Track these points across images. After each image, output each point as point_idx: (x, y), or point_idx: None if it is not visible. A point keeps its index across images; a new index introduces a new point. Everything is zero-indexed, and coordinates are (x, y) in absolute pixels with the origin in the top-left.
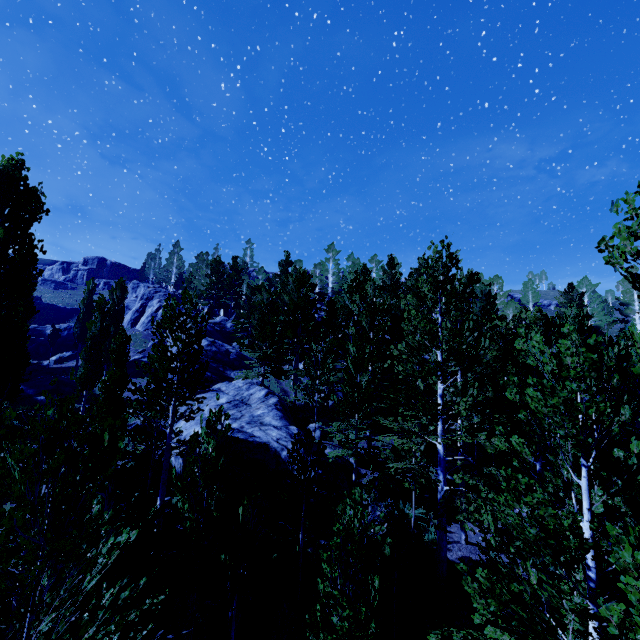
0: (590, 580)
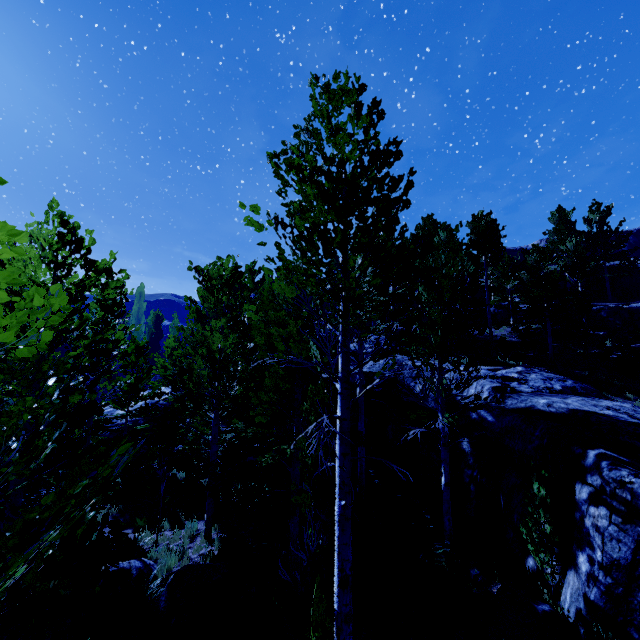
0: None
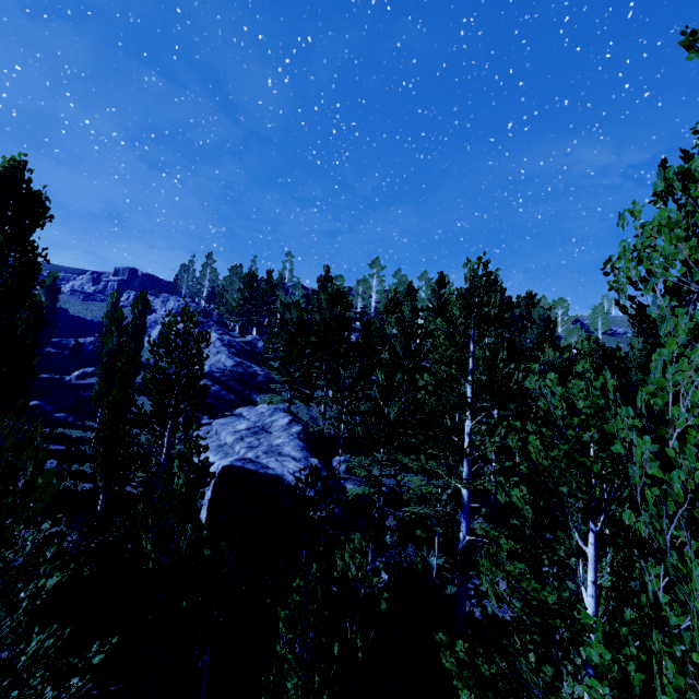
0: (589, 665)
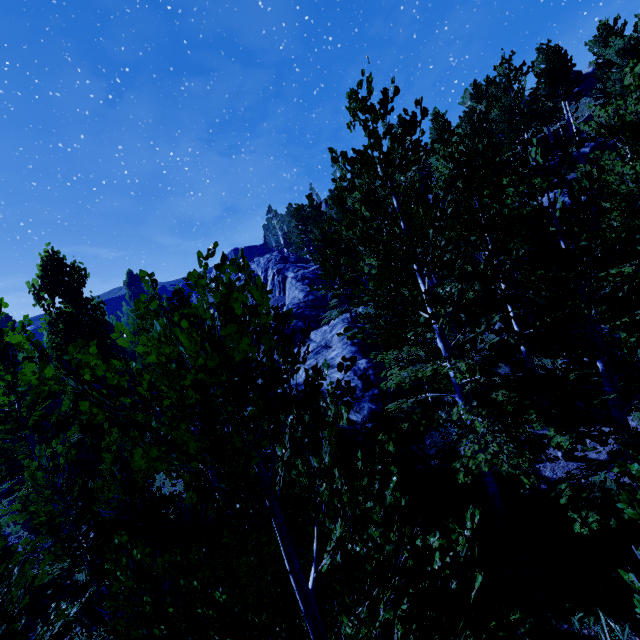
0: None
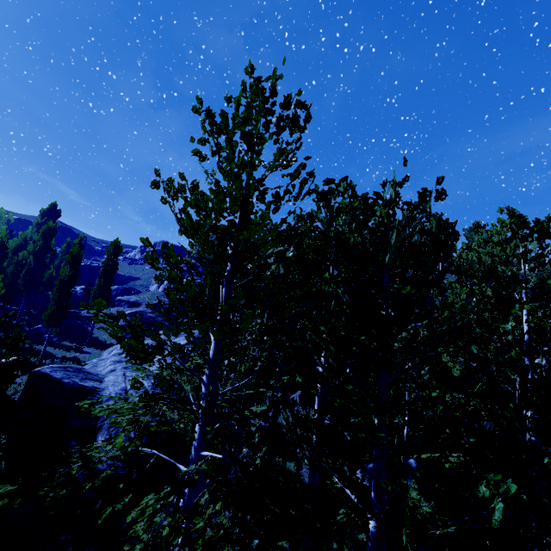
0: None
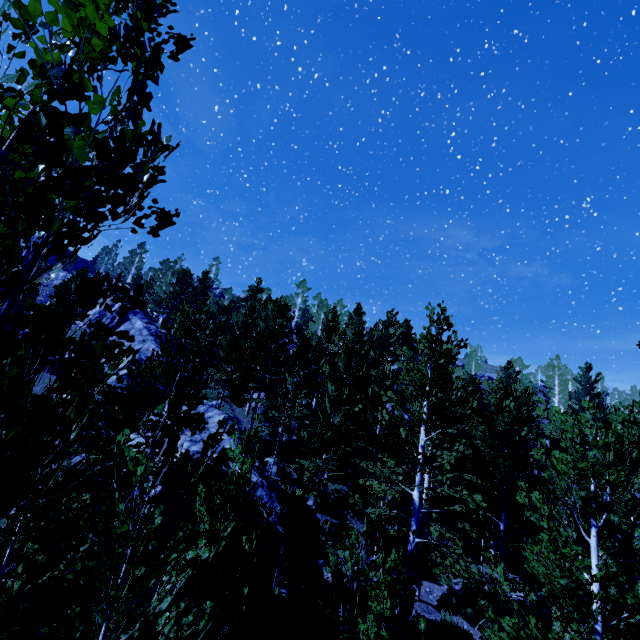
0: (596, 633)
